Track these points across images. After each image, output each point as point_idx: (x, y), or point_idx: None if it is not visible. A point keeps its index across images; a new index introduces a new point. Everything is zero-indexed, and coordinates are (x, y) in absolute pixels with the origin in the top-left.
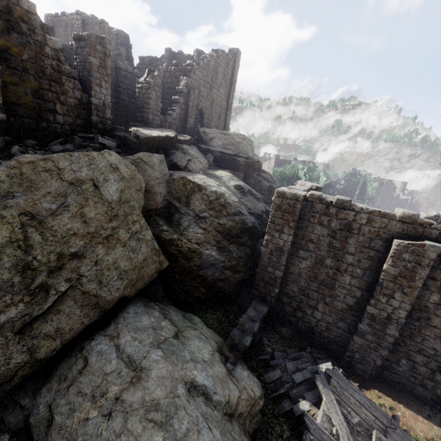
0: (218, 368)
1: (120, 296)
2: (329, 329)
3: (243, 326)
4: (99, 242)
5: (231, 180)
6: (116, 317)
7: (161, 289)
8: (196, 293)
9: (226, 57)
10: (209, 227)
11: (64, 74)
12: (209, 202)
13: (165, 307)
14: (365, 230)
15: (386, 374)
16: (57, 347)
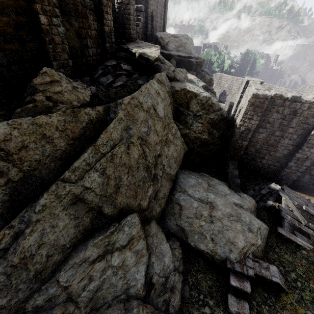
0: (236, 195)
1: (176, 171)
2: (269, 167)
3: (232, 174)
4: (164, 145)
5: (199, 82)
6: (175, 182)
7: (181, 162)
8: (195, 161)
9: None
10: (204, 122)
11: (87, 8)
12: (201, 104)
13: (188, 172)
14: (305, 113)
15: (295, 183)
16: (165, 202)
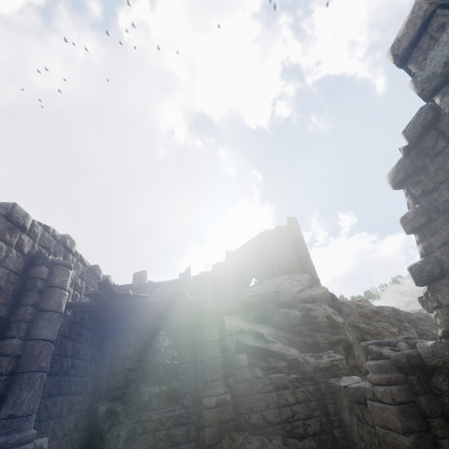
0: None
1: None
2: None
3: None
4: None
5: None
6: None
7: None
8: None
9: (275, 229)
10: None
11: None
12: None
13: None
14: None
15: None
16: None
